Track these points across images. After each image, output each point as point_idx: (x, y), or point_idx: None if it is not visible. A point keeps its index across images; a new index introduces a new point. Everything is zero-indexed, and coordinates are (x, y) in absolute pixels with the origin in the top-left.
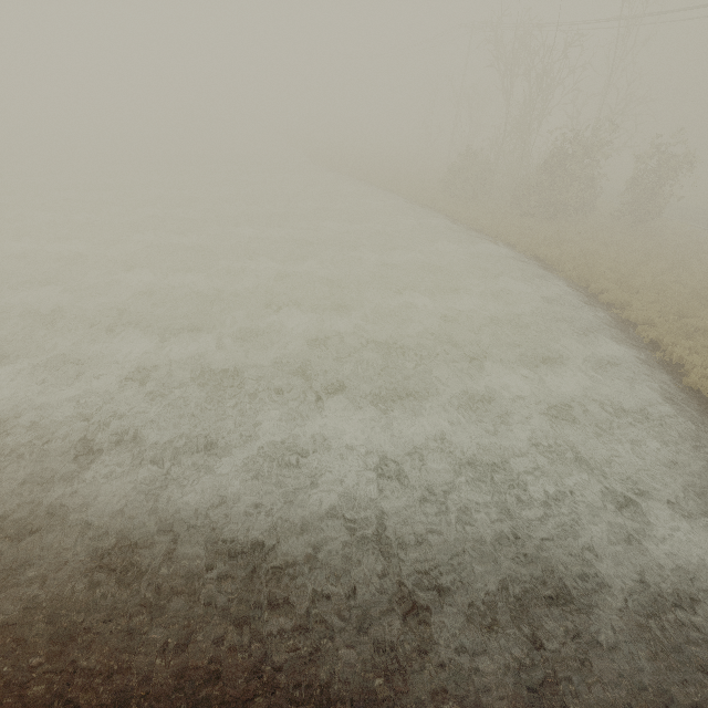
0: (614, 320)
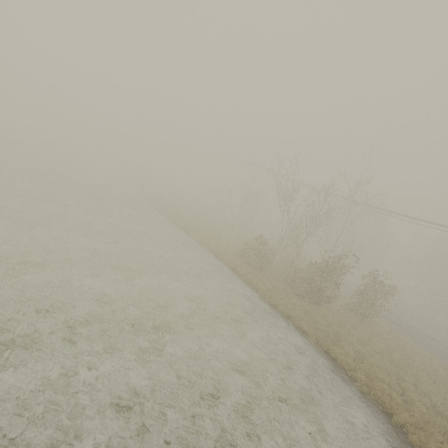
0: None
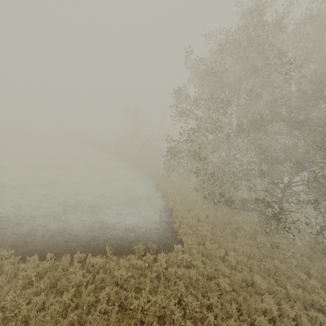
0: (151, 181)
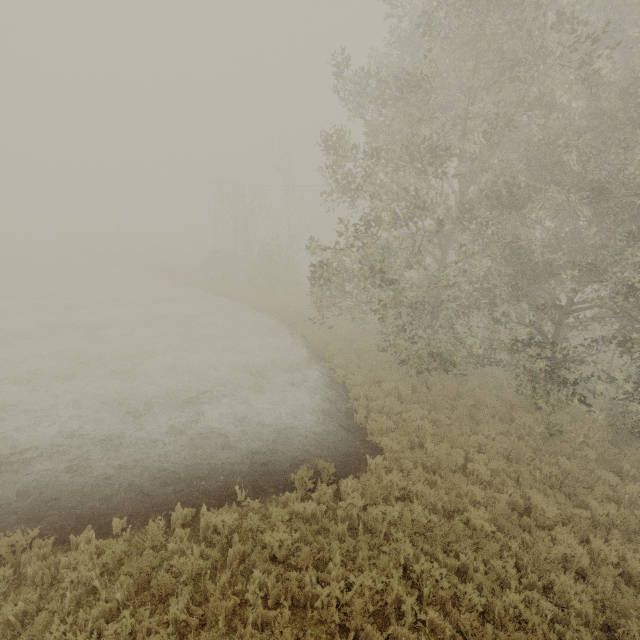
0: (289, 330)
